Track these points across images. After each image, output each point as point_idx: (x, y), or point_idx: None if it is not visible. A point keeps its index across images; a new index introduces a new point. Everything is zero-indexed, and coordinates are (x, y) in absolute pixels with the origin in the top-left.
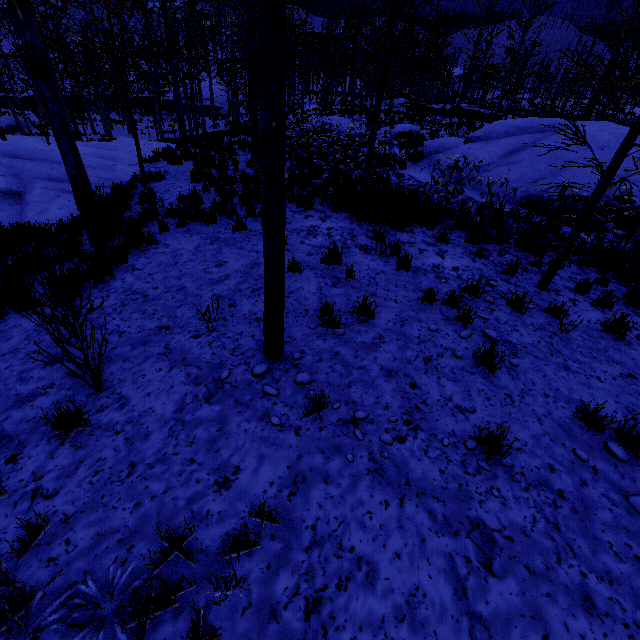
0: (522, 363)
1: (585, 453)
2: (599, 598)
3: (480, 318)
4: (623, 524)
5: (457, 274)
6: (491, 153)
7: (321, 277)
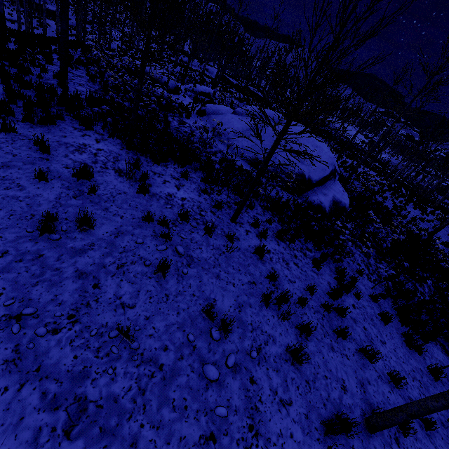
0: (191, 272)
1: (195, 336)
2: (143, 441)
3: (180, 237)
4: (190, 384)
5: (182, 203)
6: (242, 125)
7: (66, 188)
